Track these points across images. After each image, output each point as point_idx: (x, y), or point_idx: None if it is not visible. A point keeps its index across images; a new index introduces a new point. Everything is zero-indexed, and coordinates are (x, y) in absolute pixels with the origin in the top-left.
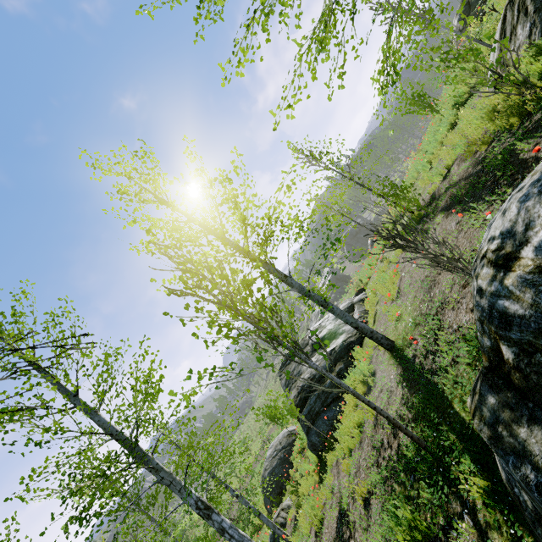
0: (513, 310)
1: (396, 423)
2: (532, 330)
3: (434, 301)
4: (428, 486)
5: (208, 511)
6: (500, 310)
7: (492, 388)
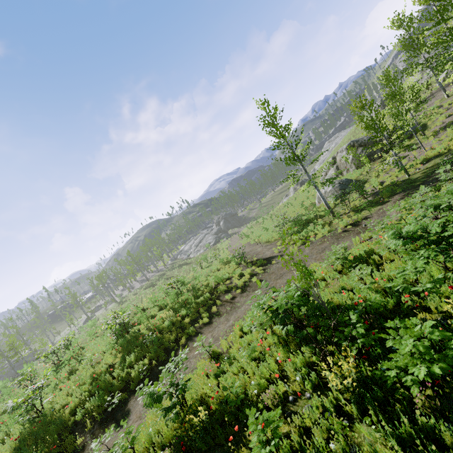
0: None
1: None
2: None
3: None
4: None
5: None
6: None
7: None
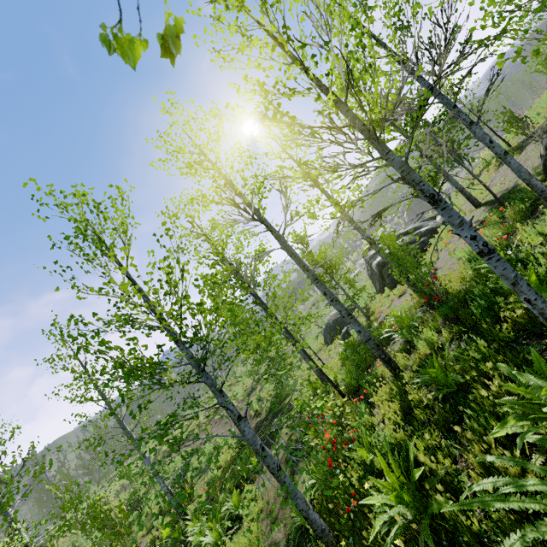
0: None
1: (493, 193)
2: None
3: None
4: (500, 212)
5: (375, 242)
6: None
7: None
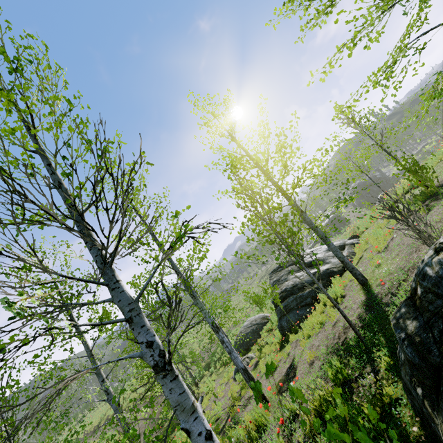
0: (429, 273)
1: (349, 321)
2: (432, 283)
3: (410, 261)
4: (356, 359)
5: (218, 329)
6: (424, 271)
7: (406, 305)
